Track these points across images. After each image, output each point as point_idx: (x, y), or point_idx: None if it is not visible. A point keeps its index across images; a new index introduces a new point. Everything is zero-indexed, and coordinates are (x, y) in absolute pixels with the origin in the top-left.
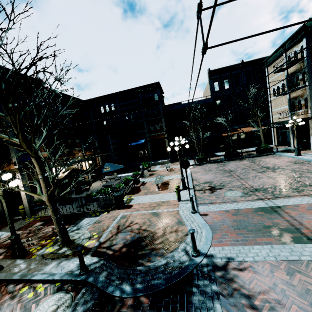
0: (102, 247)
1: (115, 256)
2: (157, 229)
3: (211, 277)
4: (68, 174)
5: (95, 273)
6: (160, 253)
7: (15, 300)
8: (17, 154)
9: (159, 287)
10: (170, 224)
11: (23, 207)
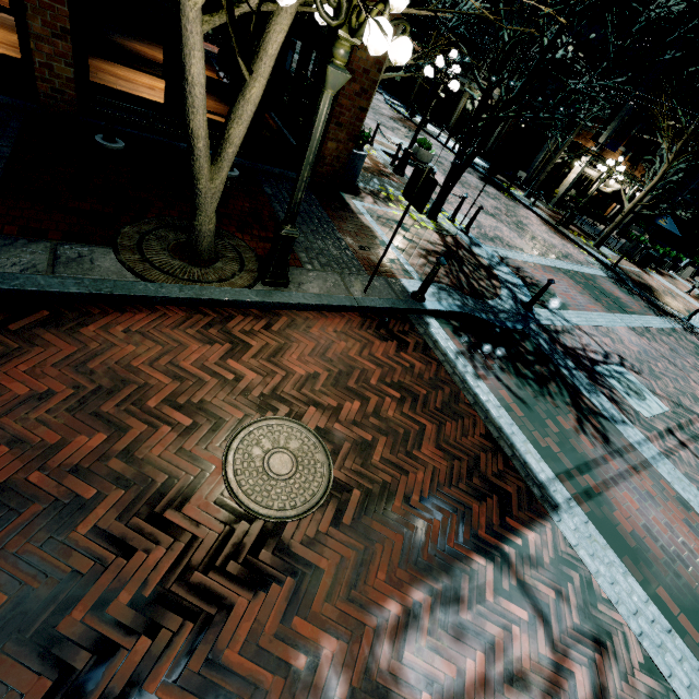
0: (622, 269)
1: (631, 279)
2: (666, 297)
3: (686, 326)
4: (614, 192)
5: (619, 272)
6: (660, 302)
7: (573, 246)
8: (609, 136)
9: (654, 303)
10: (679, 305)
11: (557, 192)
